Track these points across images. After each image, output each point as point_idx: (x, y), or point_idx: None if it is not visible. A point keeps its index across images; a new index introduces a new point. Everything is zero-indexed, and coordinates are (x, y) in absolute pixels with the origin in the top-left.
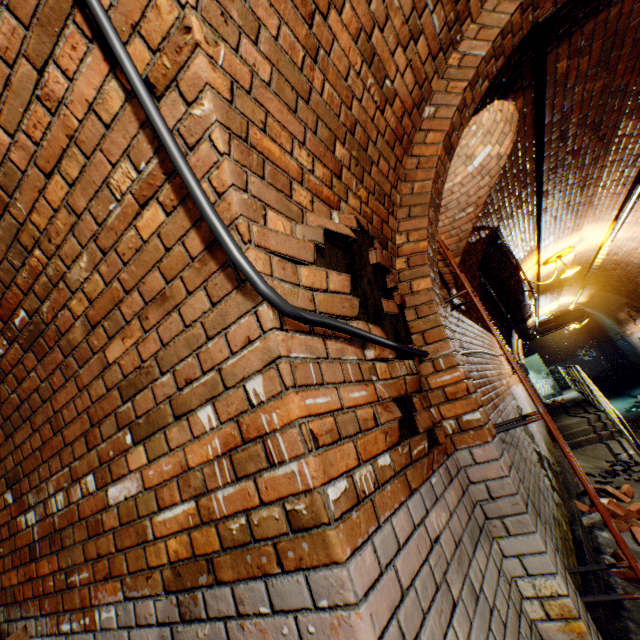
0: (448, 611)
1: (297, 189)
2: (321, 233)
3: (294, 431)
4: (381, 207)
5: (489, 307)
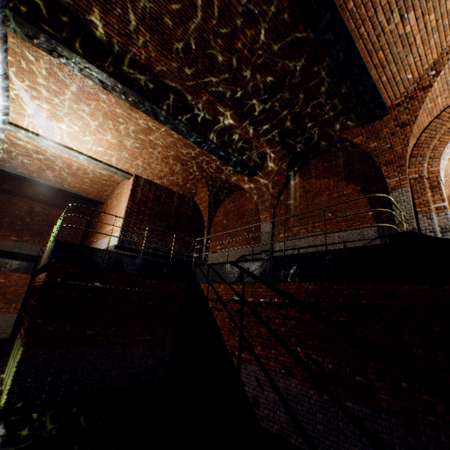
0: None
1: None
2: None
3: None
4: None
5: None
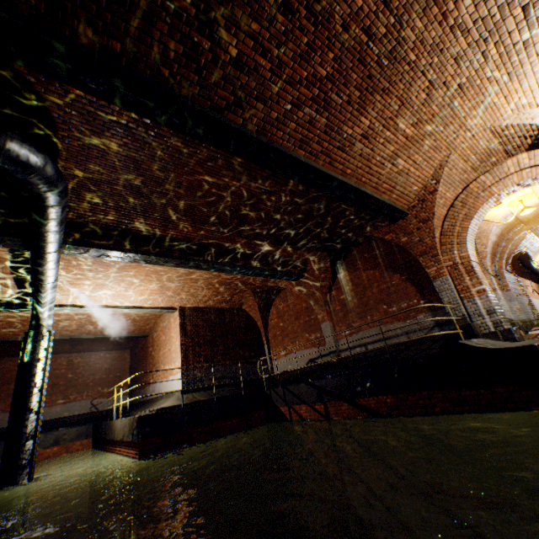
0: (503, 299)
1: (489, 263)
2: (491, 268)
3: (492, 284)
4: (495, 260)
5: (522, 269)
